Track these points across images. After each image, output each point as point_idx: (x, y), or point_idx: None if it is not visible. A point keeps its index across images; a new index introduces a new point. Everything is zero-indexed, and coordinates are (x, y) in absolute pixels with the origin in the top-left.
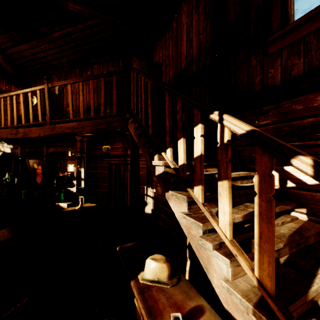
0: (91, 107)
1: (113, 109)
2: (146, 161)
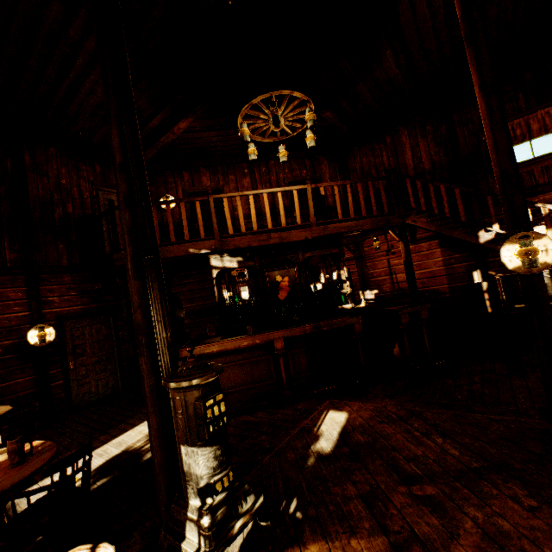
0: (362, 207)
1: (384, 209)
2: (358, 265)
